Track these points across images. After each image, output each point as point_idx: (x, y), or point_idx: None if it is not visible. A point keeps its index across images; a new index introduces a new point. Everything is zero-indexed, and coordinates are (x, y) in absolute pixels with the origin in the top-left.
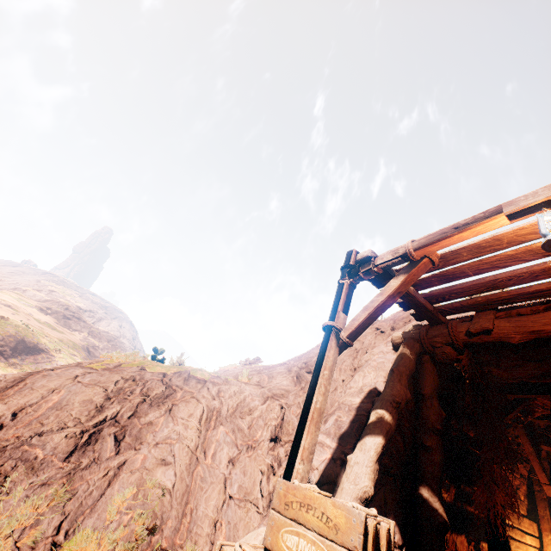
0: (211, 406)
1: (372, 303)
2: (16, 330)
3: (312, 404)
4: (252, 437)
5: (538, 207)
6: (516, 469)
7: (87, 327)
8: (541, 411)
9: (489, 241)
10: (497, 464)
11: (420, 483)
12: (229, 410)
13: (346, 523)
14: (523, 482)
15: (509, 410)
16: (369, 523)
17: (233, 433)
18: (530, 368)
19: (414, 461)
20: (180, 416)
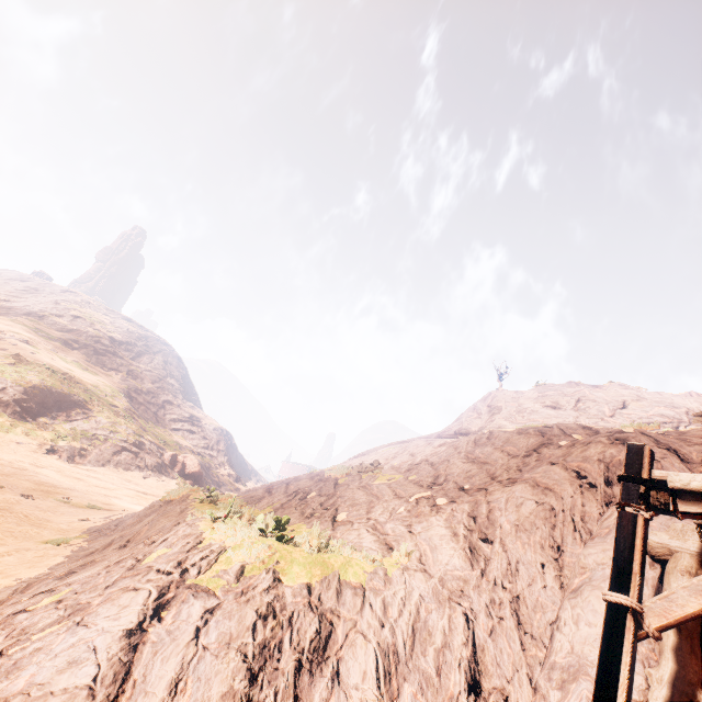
0: (383, 644)
1: None
2: (40, 378)
3: None
4: (445, 692)
5: None
6: None
7: (125, 365)
8: None
9: None
10: None
11: None
12: (406, 643)
13: None
14: None
15: None
16: None
17: (422, 693)
18: None
19: None
20: (352, 683)
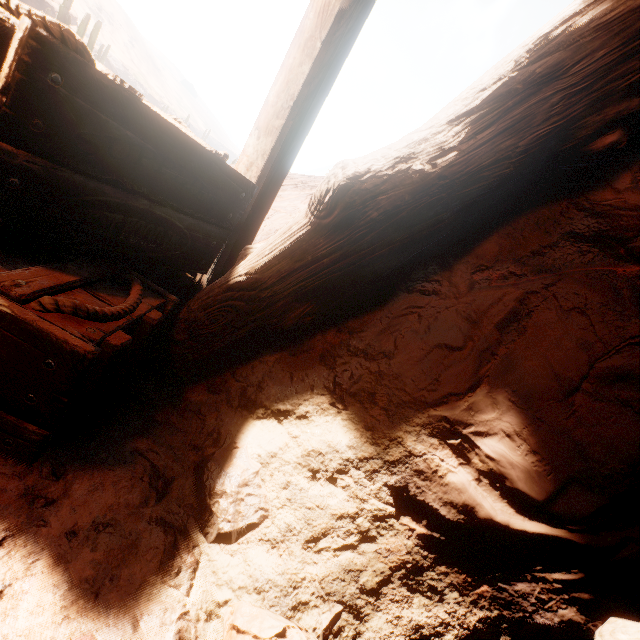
0: None
1: None
2: None
3: None
4: None
5: None
6: None
7: None
8: None
9: None
10: None
11: None
12: None
13: None
14: None
15: None
16: None
17: None
18: None
19: None
20: None
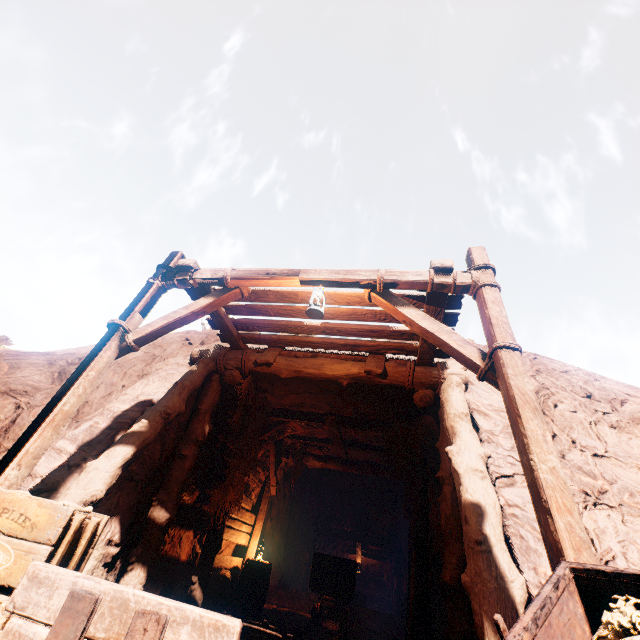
0: None
1: (175, 314)
2: None
3: (58, 405)
4: None
5: (318, 283)
6: (258, 476)
7: None
8: (291, 432)
9: (290, 293)
10: (240, 470)
11: (164, 487)
12: None
13: (48, 520)
14: (259, 485)
15: (267, 429)
16: (77, 518)
17: None
18: (293, 399)
19: (167, 469)
20: None
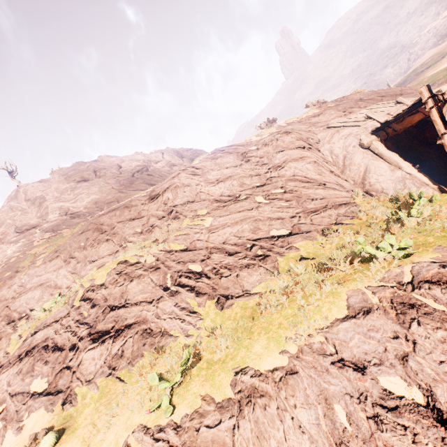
0: None
1: None
2: None
3: None
4: None
5: None
6: None
7: None
8: None
9: None
10: None
11: None
12: None
13: None
14: None
15: None
16: None
17: None
18: None
19: None
20: None
